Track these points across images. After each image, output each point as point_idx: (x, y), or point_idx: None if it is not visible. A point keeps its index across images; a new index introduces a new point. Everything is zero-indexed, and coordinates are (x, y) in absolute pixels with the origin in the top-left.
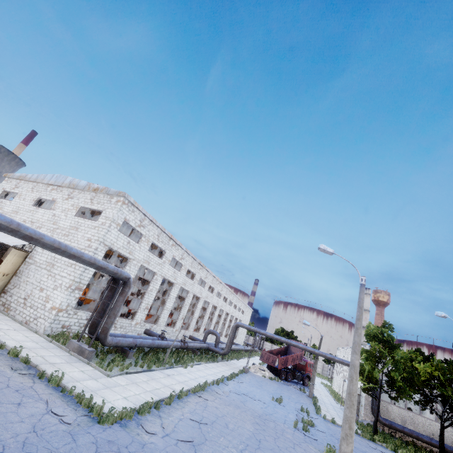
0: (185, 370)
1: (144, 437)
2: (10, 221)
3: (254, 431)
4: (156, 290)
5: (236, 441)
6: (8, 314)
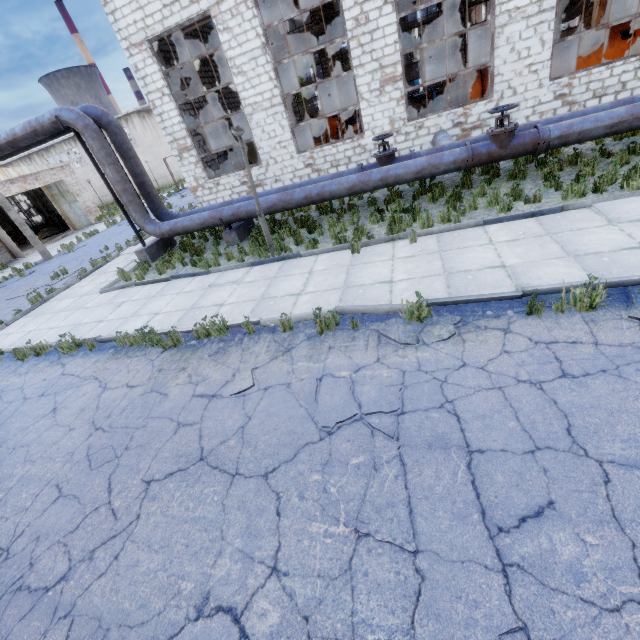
0: (337, 261)
1: None
2: None
3: None
4: (388, 1)
5: None
6: None
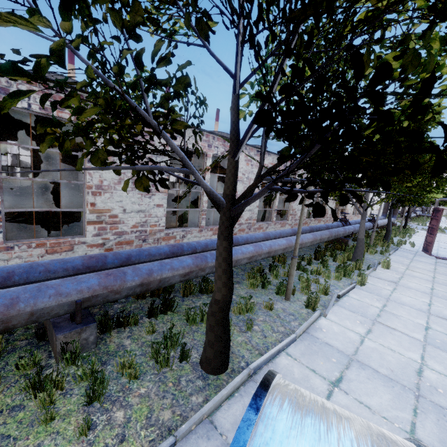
0: None
1: None
2: None
3: None
4: None
5: None
6: None
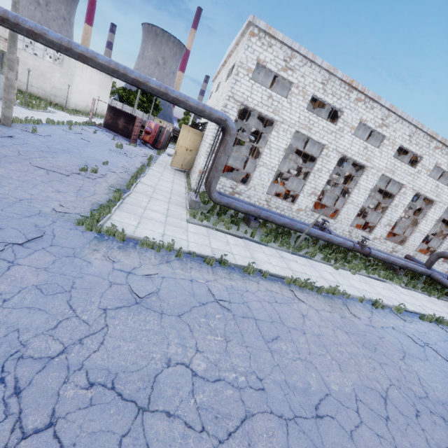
0: (332, 270)
1: (94, 255)
2: (61, 38)
3: (340, 395)
4: (329, 172)
5: (243, 364)
6: (186, 178)
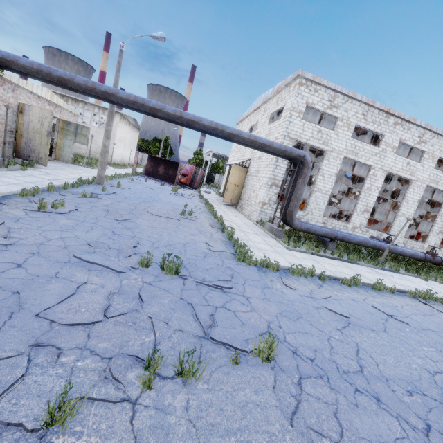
0: (422, 281)
1: (276, 285)
2: (174, 110)
3: None
4: (378, 189)
5: None
6: (240, 211)
